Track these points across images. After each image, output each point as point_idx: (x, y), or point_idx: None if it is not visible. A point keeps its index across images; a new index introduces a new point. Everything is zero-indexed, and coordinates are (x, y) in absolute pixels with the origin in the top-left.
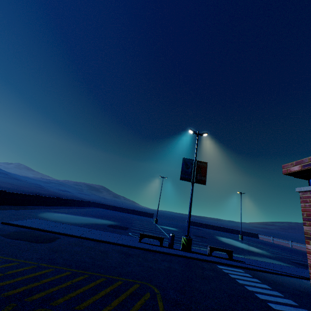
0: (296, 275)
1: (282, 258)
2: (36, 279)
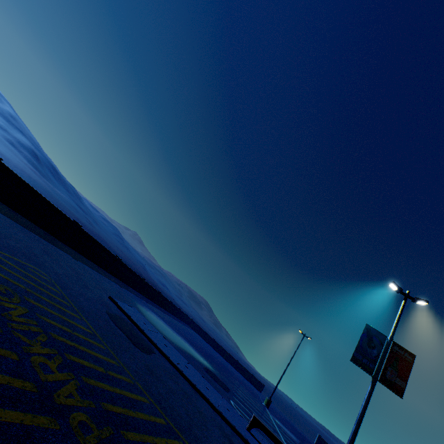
0: None
1: None
2: (132, 405)
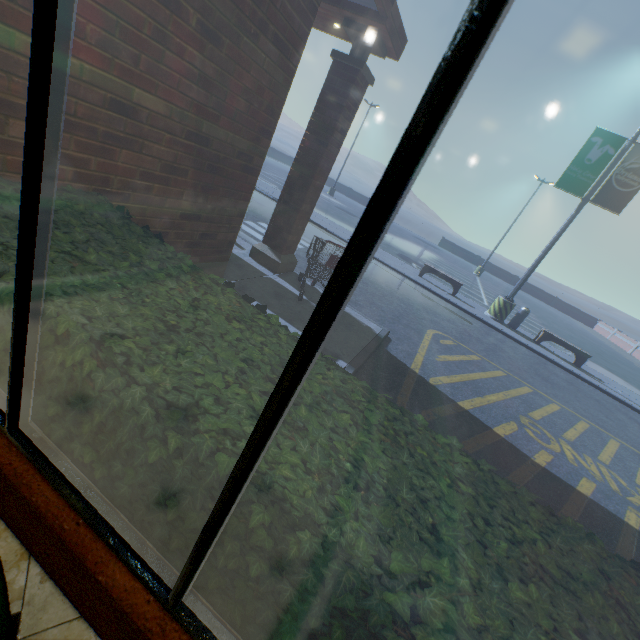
0: (268, 194)
1: (403, 253)
2: None
